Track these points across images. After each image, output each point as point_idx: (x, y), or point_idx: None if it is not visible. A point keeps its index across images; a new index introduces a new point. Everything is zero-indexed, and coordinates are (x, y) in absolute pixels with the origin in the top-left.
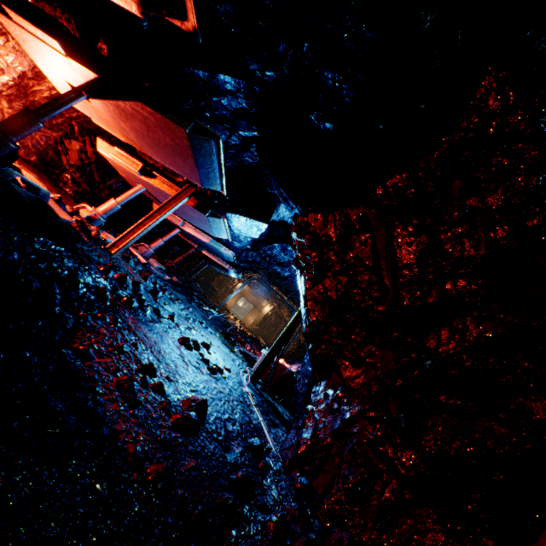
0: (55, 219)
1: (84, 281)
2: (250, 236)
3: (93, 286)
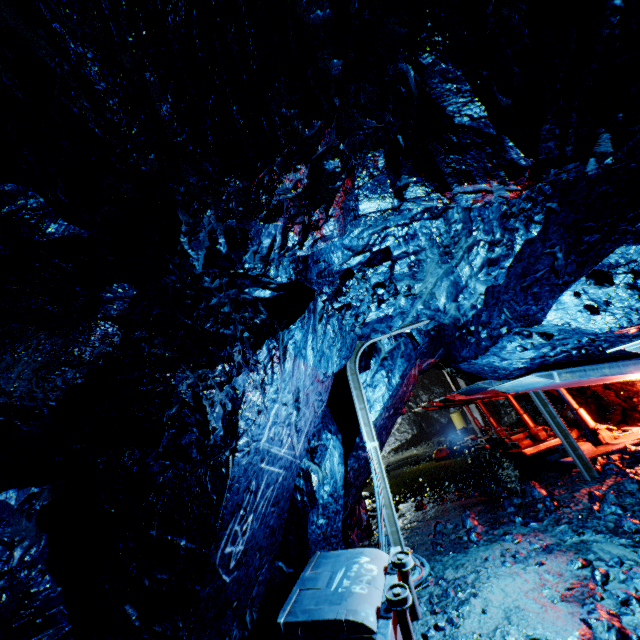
0: (565, 463)
1: (509, 486)
2: (488, 364)
3: (510, 488)
